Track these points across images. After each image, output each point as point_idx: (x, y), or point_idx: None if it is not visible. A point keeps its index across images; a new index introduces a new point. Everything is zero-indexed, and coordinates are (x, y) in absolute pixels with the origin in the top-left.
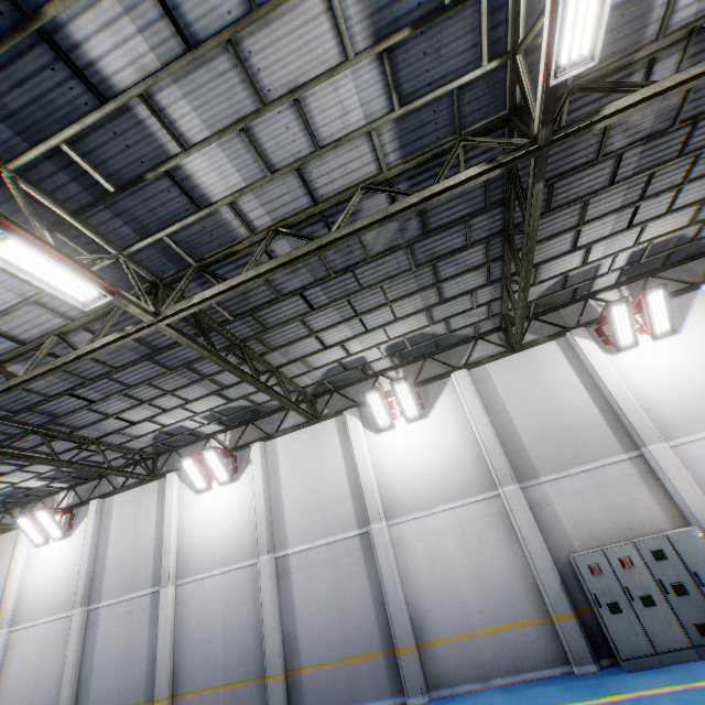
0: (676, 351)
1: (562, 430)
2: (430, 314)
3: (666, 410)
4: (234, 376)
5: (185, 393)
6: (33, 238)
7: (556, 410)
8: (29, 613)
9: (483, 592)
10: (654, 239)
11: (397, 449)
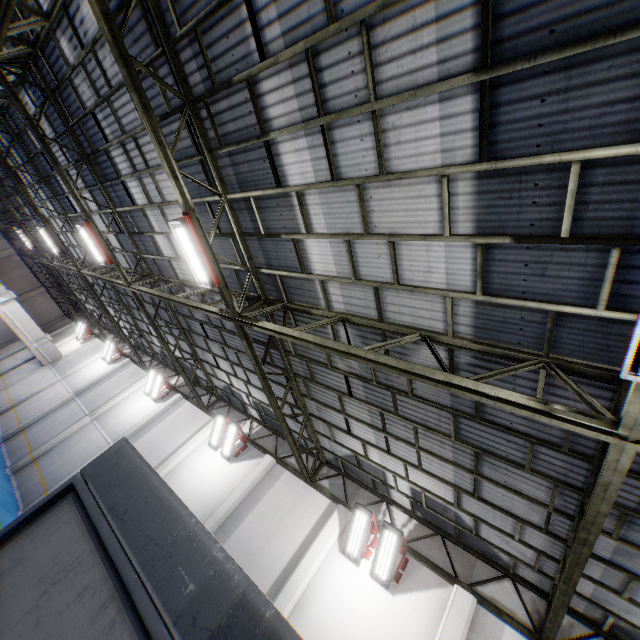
0: (371, 603)
1: (254, 553)
2: None
3: (306, 627)
4: (185, 346)
5: (168, 337)
6: (90, 232)
7: (269, 539)
8: (70, 379)
9: None
10: (424, 490)
11: (201, 462)
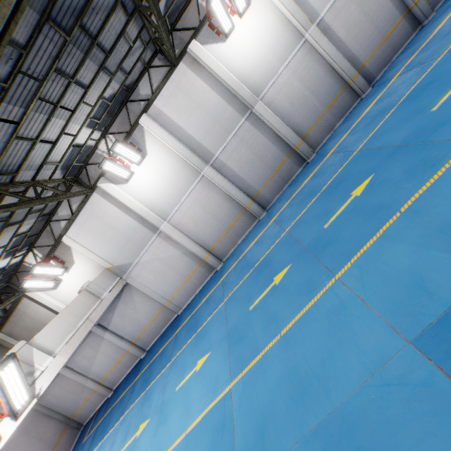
0: None
1: None
2: None
3: None
4: None
5: None
6: None
7: None
8: (168, 206)
9: None
10: None
11: None
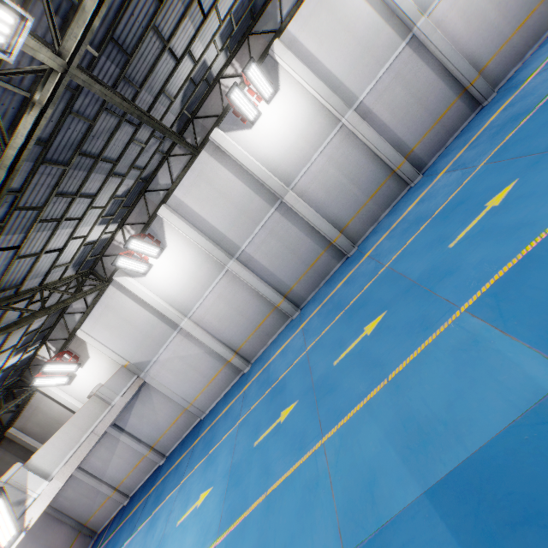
0: None
1: None
2: None
3: None
4: None
5: None
6: None
7: None
8: (189, 302)
9: (506, 11)
10: None
11: None
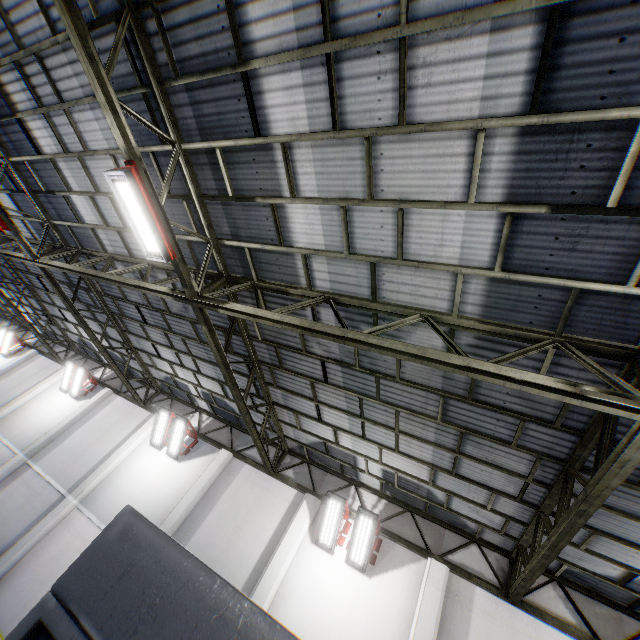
0: (349, 590)
1: (217, 559)
2: (225, 388)
3: None
4: (113, 333)
5: (90, 323)
6: None
7: (233, 541)
8: None
9: None
10: (398, 471)
11: (143, 465)
